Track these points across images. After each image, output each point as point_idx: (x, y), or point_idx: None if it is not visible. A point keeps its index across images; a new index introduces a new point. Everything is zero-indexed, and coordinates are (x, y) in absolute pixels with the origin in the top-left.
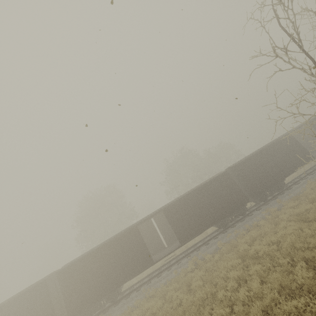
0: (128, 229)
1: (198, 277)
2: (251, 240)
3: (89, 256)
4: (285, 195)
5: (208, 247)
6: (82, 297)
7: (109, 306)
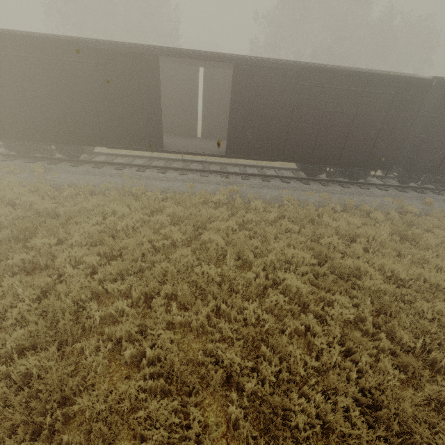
0: (134, 47)
1: (223, 226)
2: (348, 234)
3: (18, 43)
4: (441, 200)
5: (264, 185)
6: (2, 118)
7: (62, 160)
